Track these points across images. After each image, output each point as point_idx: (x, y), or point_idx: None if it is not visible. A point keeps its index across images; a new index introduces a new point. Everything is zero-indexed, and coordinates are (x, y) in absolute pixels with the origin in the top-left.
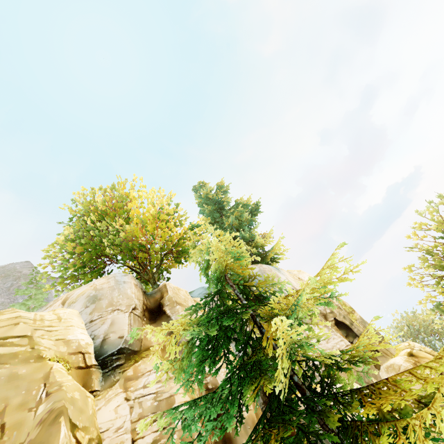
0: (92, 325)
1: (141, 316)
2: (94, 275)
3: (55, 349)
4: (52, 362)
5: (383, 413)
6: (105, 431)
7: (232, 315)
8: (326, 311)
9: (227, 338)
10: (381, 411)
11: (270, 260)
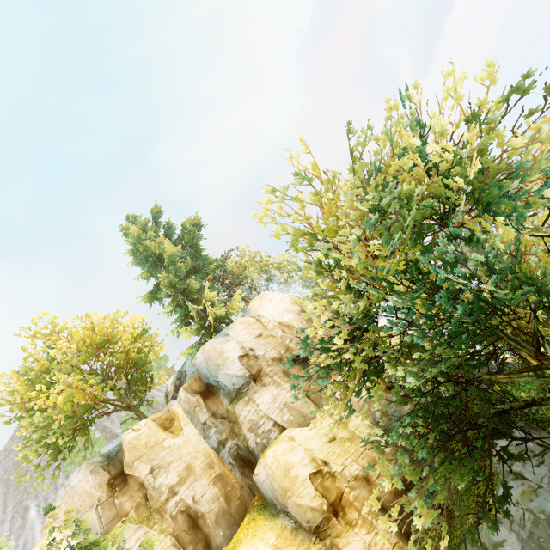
0: None
1: (109, 495)
2: (81, 435)
3: None
4: None
5: None
6: None
7: None
8: (281, 354)
9: None
10: None
11: (221, 318)
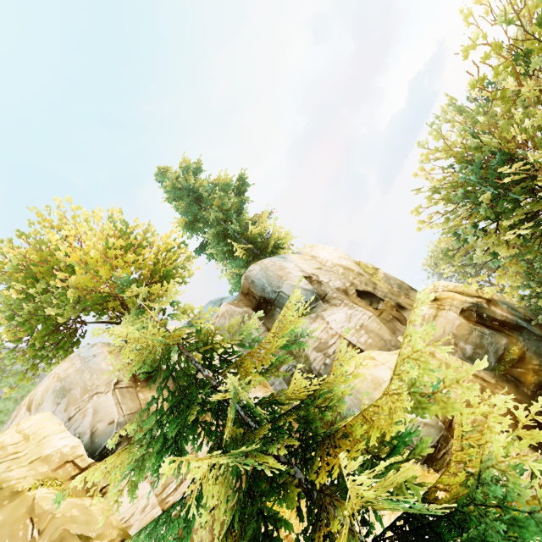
0: (72, 422)
1: (130, 384)
2: (66, 347)
3: (34, 474)
4: (33, 491)
5: (342, 470)
6: (131, 517)
7: (183, 408)
8: (346, 286)
9: (193, 424)
10: (341, 468)
11: (274, 248)
